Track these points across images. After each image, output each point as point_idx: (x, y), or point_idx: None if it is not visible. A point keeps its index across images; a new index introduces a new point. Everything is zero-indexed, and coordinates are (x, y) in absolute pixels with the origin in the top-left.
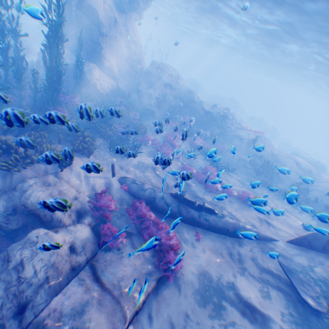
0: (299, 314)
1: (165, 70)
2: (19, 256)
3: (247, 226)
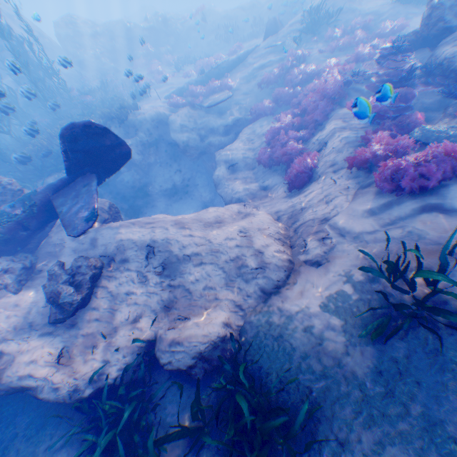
0: (279, 51)
1: (75, 22)
2: (177, 125)
3: (242, 53)
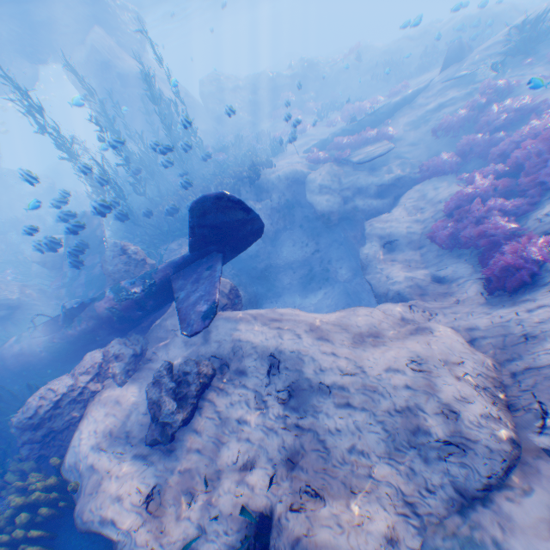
0: (465, 84)
1: (219, 79)
2: (316, 186)
3: (408, 92)
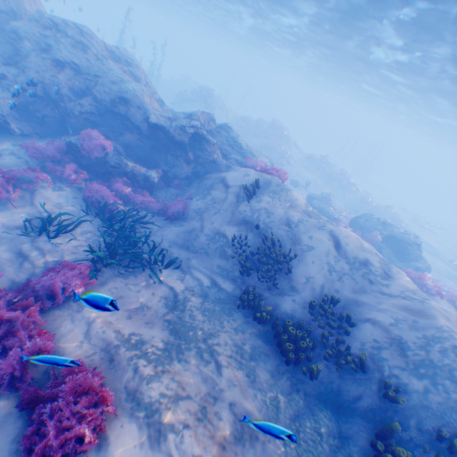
0: None
1: (72, 36)
2: None
3: None
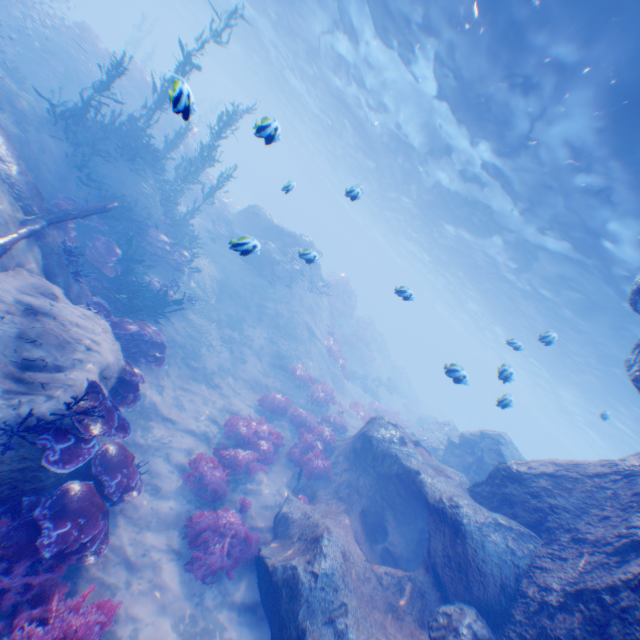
0: None
1: None
2: None
3: None
